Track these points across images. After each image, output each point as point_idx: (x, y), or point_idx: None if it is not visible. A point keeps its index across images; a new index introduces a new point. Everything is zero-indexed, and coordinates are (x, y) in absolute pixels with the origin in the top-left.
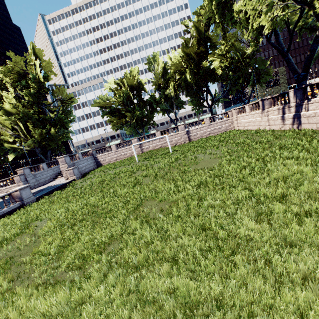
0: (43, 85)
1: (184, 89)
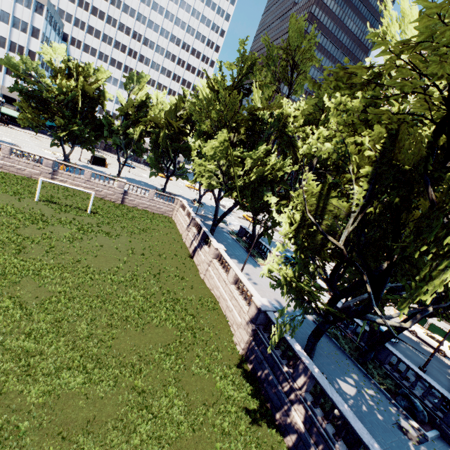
0: None
1: (151, 142)
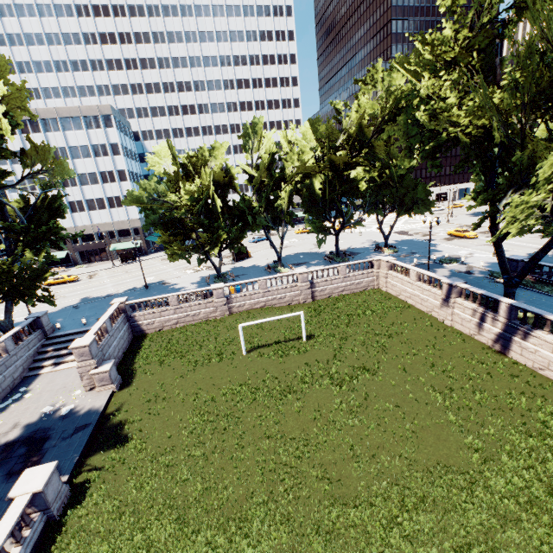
0: (2, 142)
1: (305, 201)
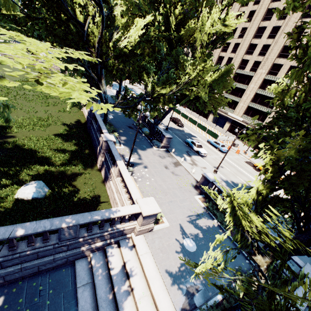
0: None
1: None
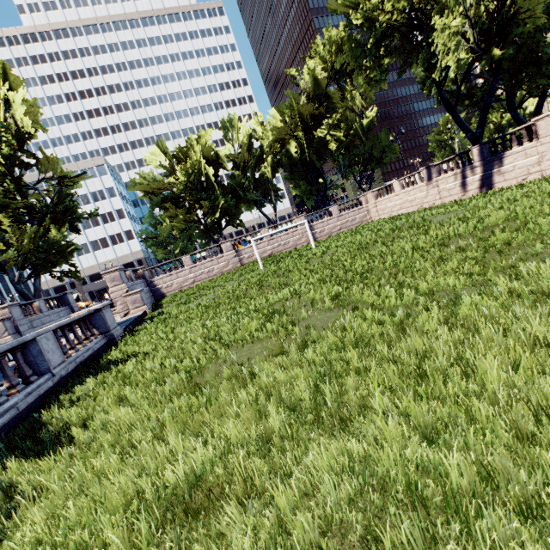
0: (24, 144)
1: (286, 168)
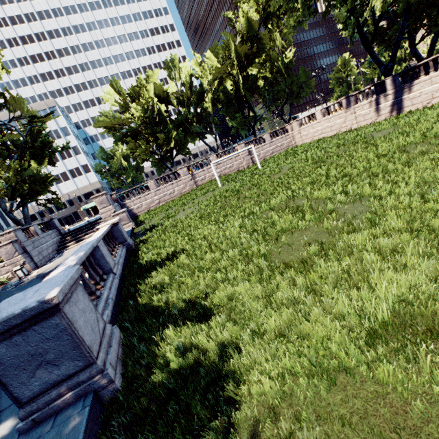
0: None
1: (224, 103)
